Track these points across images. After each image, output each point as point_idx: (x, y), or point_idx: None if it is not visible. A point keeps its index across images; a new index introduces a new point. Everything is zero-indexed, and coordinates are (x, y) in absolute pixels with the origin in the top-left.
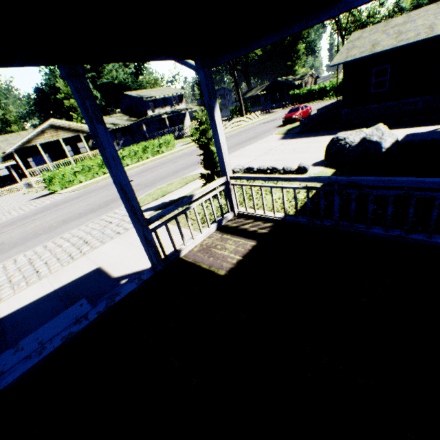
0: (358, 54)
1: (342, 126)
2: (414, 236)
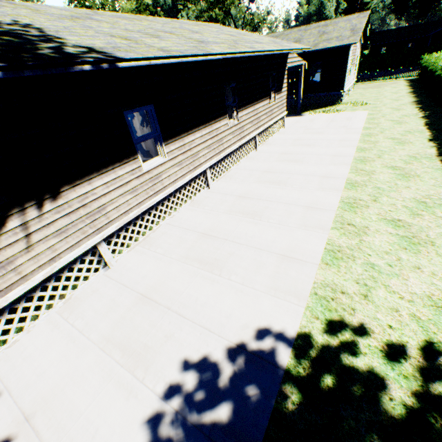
0: None
1: None
2: None
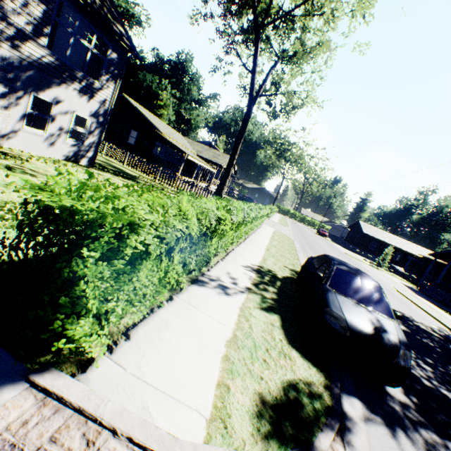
0: (372, 235)
1: (362, 255)
2: None
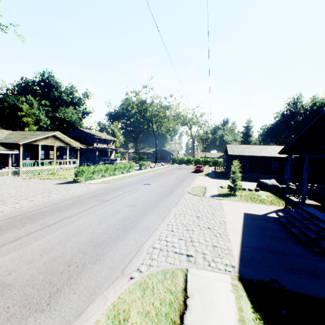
0: (238, 153)
1: None
2: None
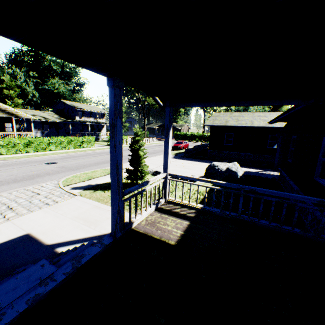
0: (219, 123)
1: (209, 159)
2: (285, 227)
